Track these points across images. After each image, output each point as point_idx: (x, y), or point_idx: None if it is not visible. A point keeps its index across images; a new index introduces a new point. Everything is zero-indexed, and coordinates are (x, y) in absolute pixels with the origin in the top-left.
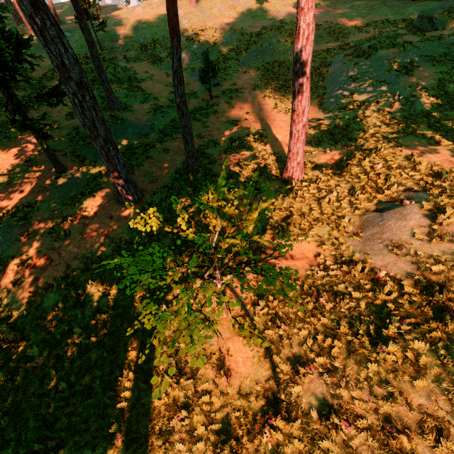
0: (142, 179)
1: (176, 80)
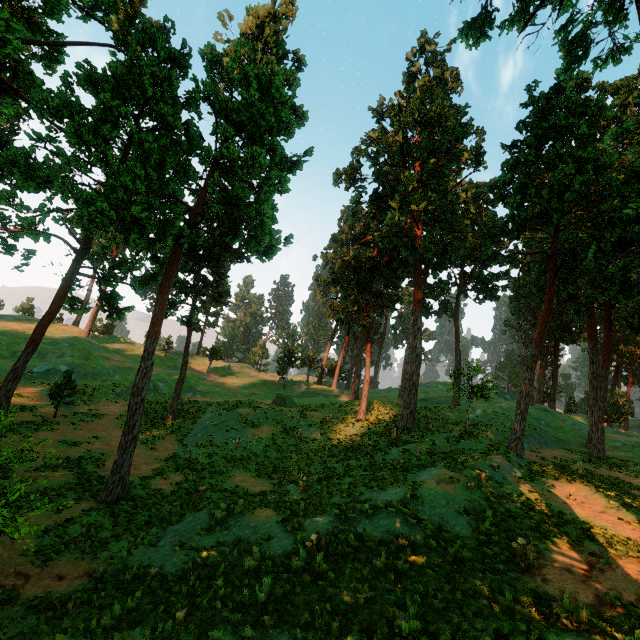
0: None
1: (11, 376)
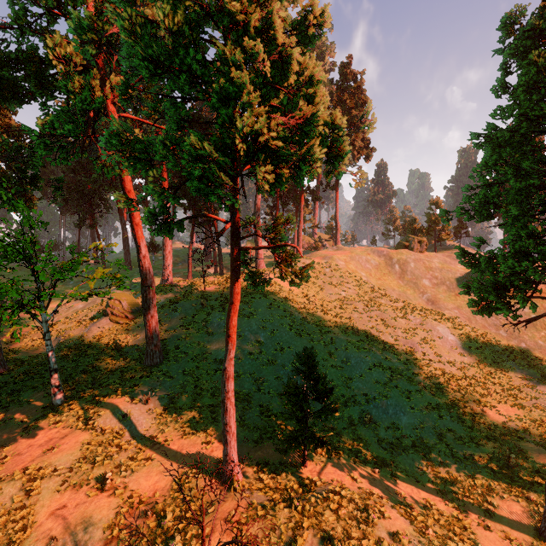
0: None
1: None
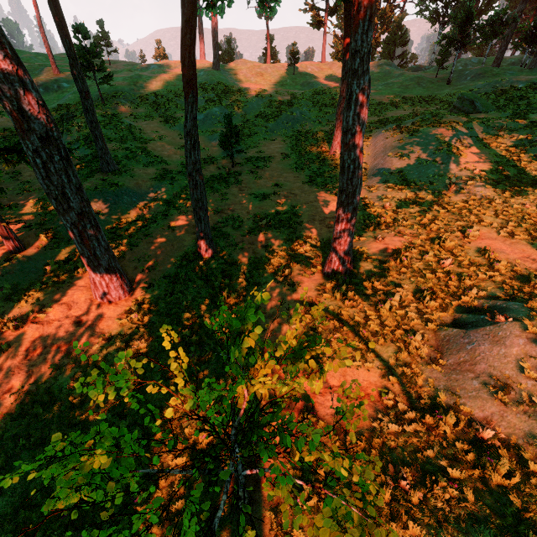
0: (134, 264)
1: (189, 143)
